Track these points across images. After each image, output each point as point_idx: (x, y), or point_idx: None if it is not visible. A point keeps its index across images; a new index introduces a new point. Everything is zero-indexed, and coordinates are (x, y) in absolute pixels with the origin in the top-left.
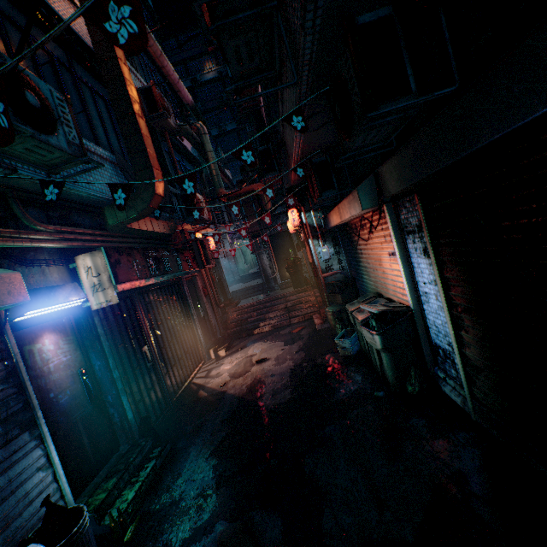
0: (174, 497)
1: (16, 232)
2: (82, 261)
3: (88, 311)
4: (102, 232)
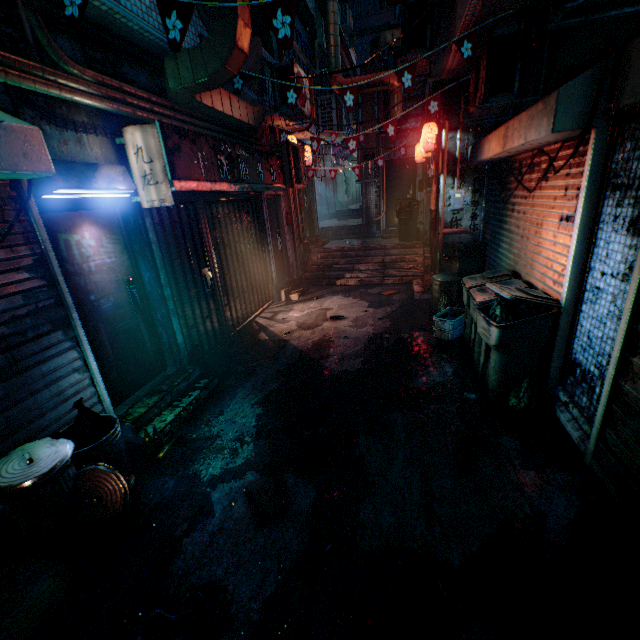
0: (212, 432)
1: (38, 67)
2: (131, 136)
3: (138, 209)
4: (161, 101)
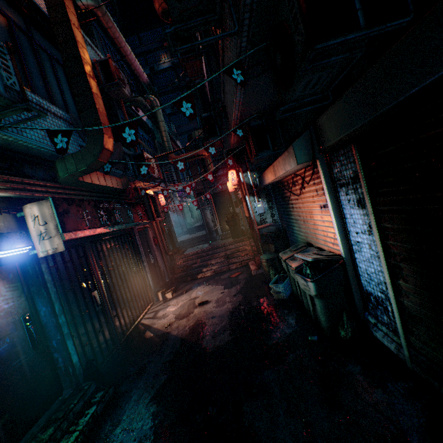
0: None
1: None
2: (29, 210)
3: (35, 258)
4: (54, 184)
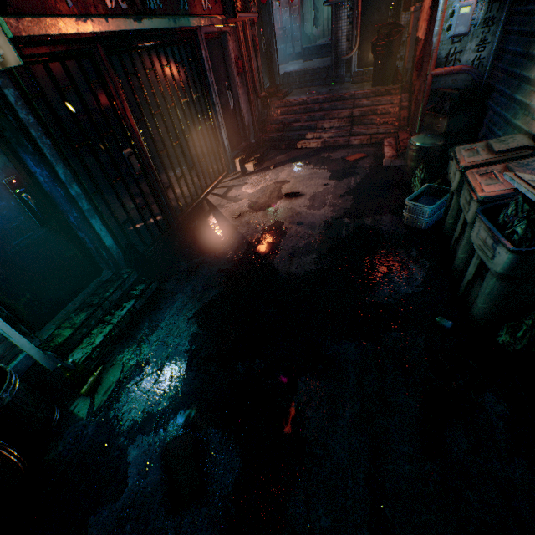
0: (142, 356)
1: None
2: None
3: None
4: None
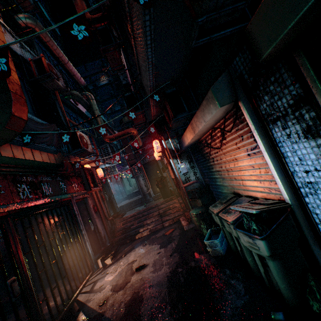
0: None
1: None
2: None
3: None
4: None
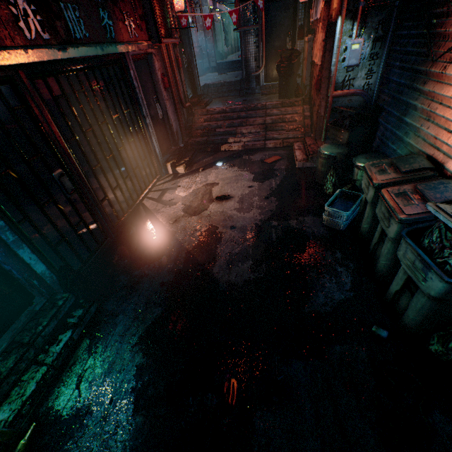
0: (83, 402)
1: None
2: None
3: None
4: None
